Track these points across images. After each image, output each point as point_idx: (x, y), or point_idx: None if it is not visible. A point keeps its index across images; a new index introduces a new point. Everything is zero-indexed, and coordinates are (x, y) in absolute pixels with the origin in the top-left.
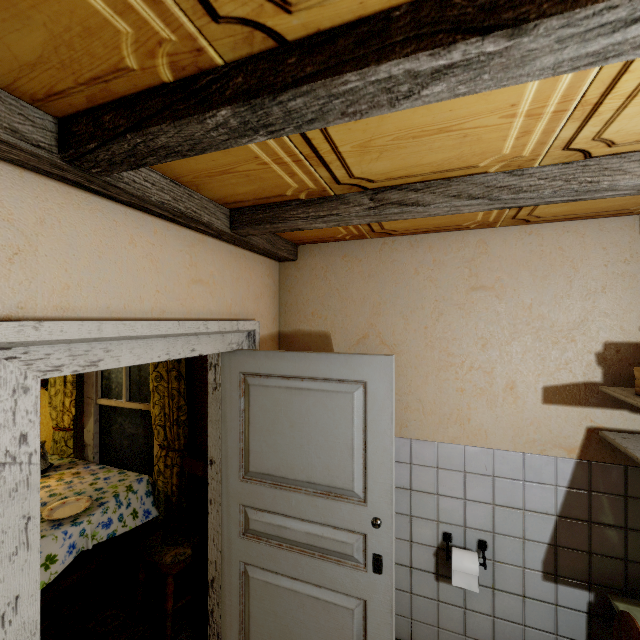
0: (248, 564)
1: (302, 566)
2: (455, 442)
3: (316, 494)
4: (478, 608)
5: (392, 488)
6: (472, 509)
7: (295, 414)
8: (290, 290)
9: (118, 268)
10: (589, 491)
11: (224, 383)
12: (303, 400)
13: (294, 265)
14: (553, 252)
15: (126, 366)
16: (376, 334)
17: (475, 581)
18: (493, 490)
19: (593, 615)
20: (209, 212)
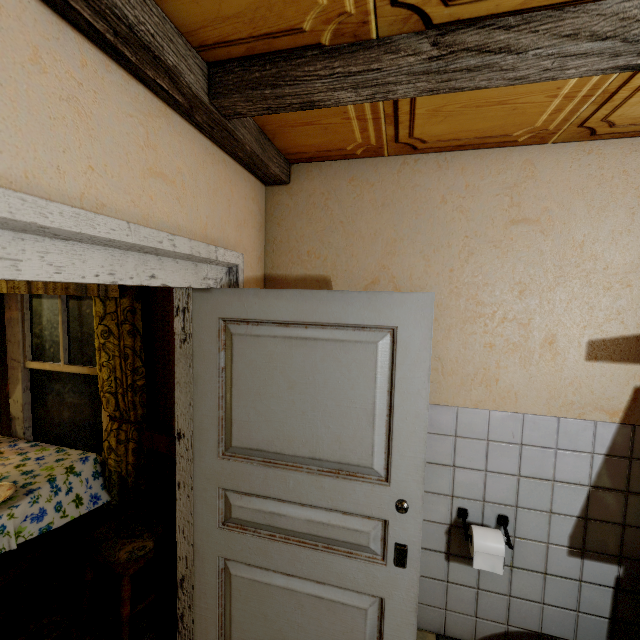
0: (229, 559)
1: (301, 560)
2: (479, 406)
3: (322, 473)
4: (493, 588)
5: (424, 463)
6: (493, 482)
7: (296, 372)
8: (280, 223)
9: (7, 98)
10: (630, 458)
11: (197, 333)
12: (307, 353)
13: (286, 190)
14: (616, 176)
15: (63, 320)
16: (389, 278)
17: (500, 563)
18: (520, 460)
19: (620, 590)
20: (176, 51)
